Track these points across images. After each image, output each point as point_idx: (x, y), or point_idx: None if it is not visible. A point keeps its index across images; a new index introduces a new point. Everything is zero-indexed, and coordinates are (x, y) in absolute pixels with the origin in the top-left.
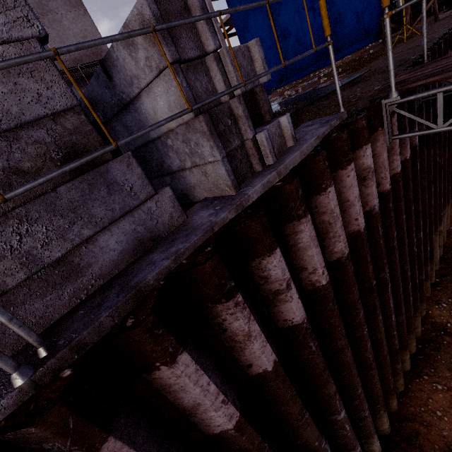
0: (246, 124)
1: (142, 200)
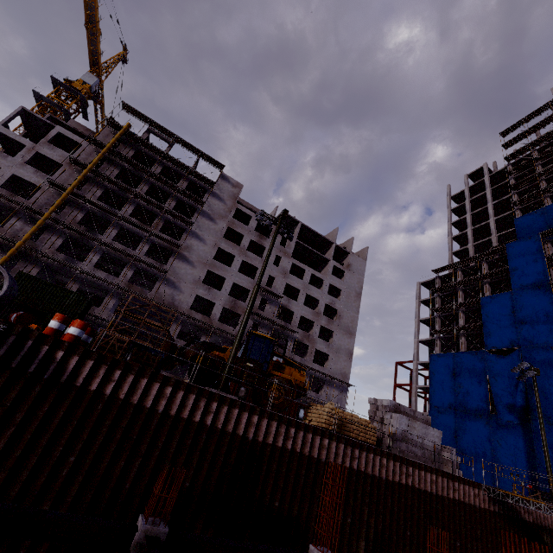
0: (455, 466)
1: (441, 463)
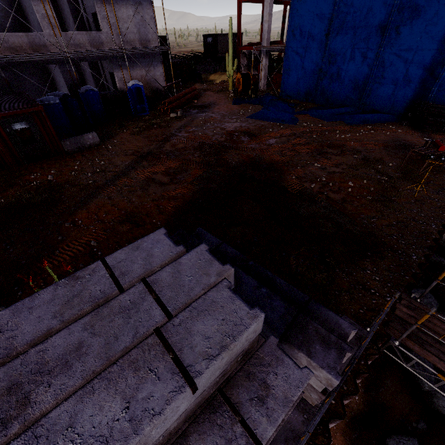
0: None
1: None
